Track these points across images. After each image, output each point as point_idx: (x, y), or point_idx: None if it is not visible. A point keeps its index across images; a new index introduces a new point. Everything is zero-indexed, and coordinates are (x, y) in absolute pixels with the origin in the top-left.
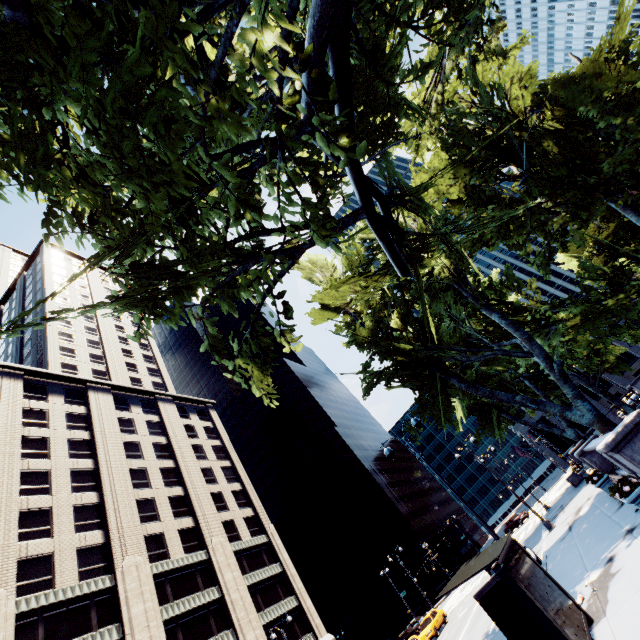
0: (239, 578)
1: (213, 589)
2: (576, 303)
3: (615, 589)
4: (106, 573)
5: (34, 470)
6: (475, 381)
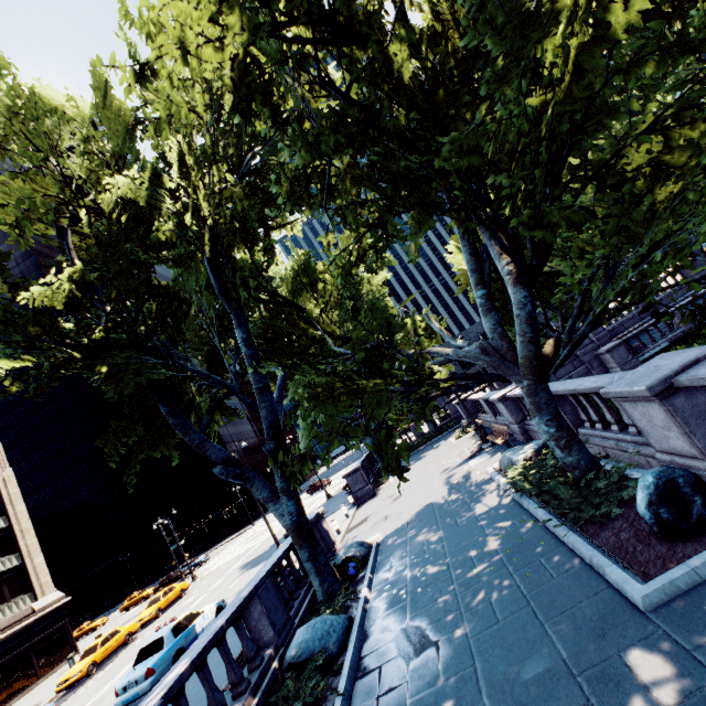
0: None
1: None
2: (319, 371)
3: None
4: None
5: None
6: (206, 411)
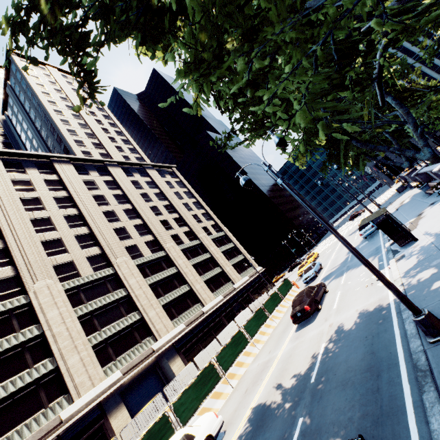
0: (217, 249)
1: (207, 254)
2: None
3: (422, 221)
4: (161, 250)
5: (106, 211)
6: (365, 141)
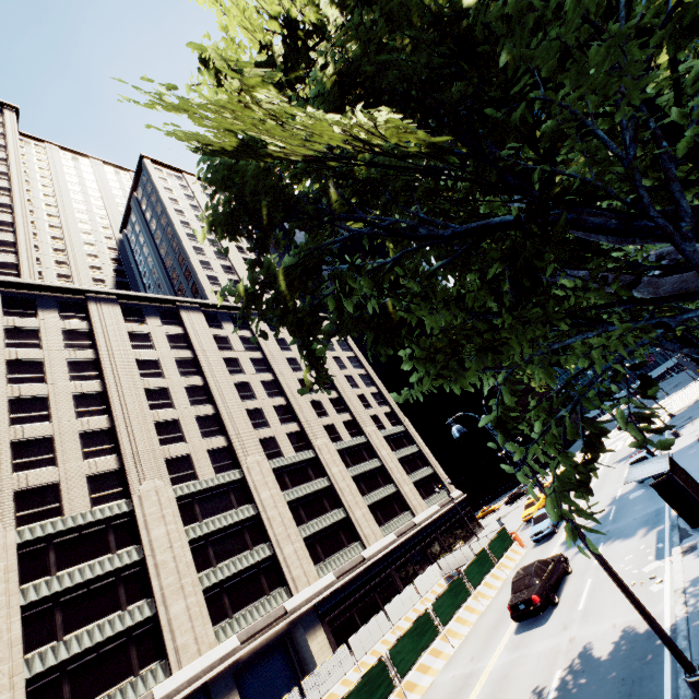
0: (391, 454)
1: (375, 460)
2: None
3: None
4: (308, 449)
5: (239, 382)
6: None
